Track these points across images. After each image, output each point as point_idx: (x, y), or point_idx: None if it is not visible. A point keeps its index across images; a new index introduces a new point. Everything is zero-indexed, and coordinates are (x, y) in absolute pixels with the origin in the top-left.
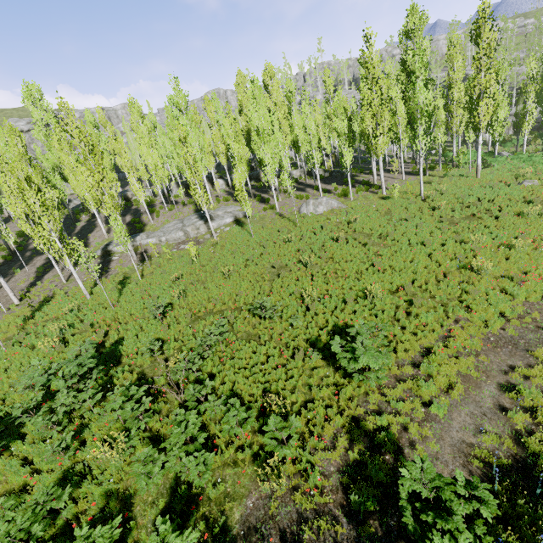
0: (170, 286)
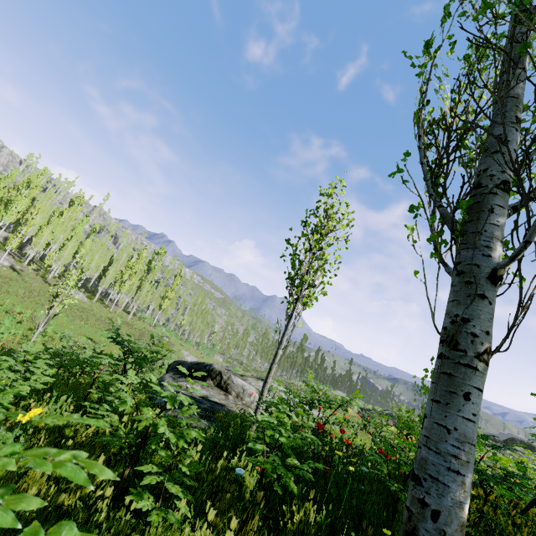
0: None
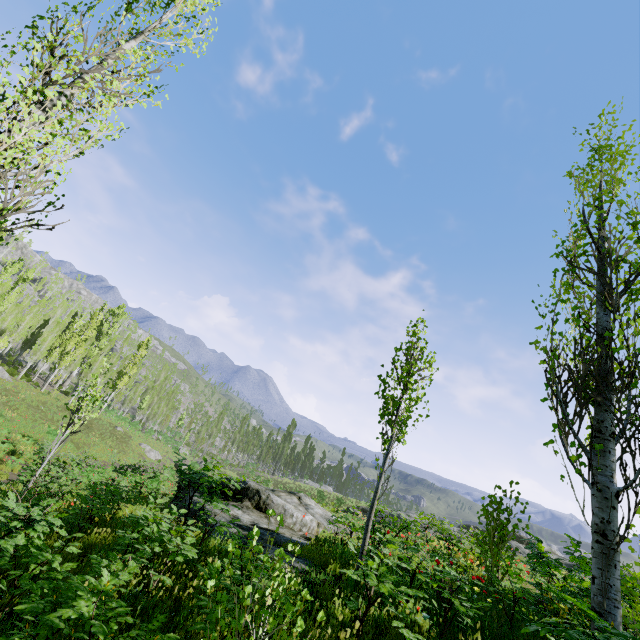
0: None
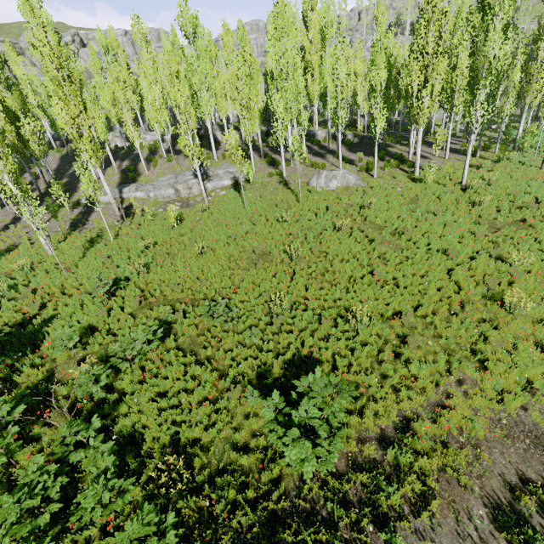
0: (138, 254)
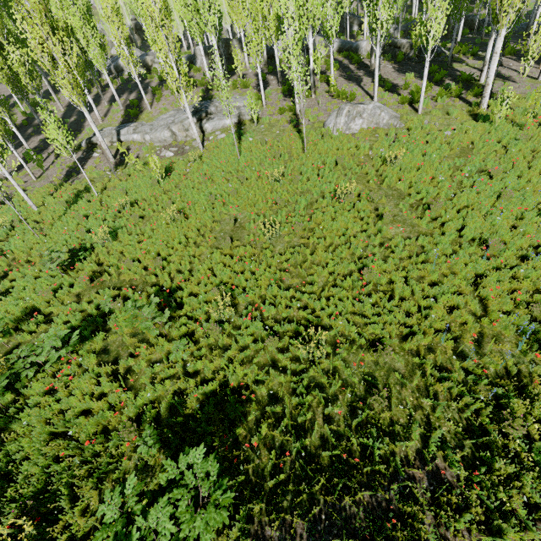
0: (115, 215)
